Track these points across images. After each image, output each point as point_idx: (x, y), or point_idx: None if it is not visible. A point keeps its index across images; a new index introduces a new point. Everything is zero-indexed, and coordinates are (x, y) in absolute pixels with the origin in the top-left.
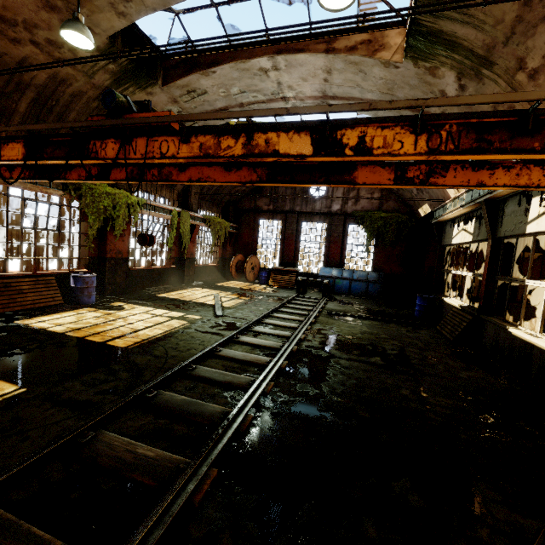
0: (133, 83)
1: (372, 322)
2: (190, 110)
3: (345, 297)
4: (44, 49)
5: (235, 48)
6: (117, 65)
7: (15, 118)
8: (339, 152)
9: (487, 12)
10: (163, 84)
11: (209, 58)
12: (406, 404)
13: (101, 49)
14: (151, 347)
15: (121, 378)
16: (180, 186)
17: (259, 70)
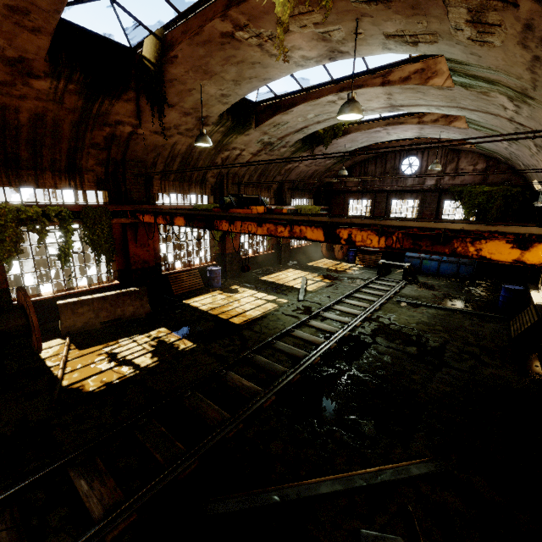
0: (235, 133)
1: (438, 311)
2: (277, 135)
3: (430, 279)
4: (184, 134)
5: (306, 90)
6: (224, 127)
7: (172, 176)
8: (338, 242)
9: (507, 71)
10: (256, 126)
11: (287, 101)
12: (409, 385)
13: (215, 123)
14: (252, 325)
15: (236, 344)
16: (276, 186)
17: (327, 102)
